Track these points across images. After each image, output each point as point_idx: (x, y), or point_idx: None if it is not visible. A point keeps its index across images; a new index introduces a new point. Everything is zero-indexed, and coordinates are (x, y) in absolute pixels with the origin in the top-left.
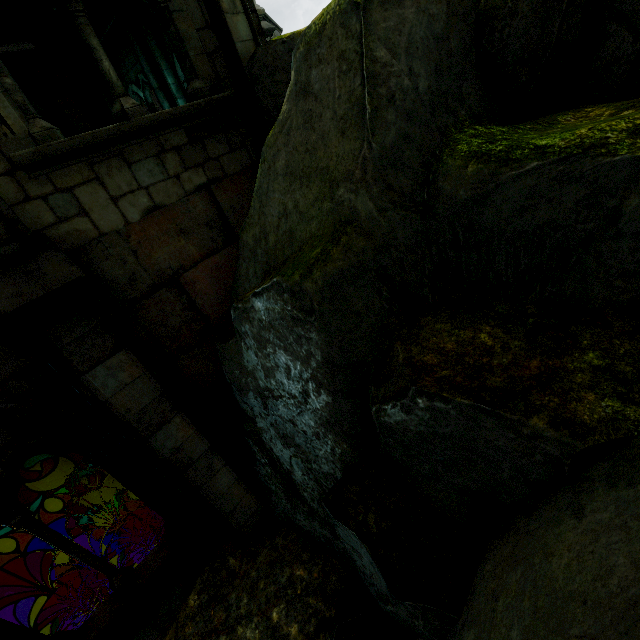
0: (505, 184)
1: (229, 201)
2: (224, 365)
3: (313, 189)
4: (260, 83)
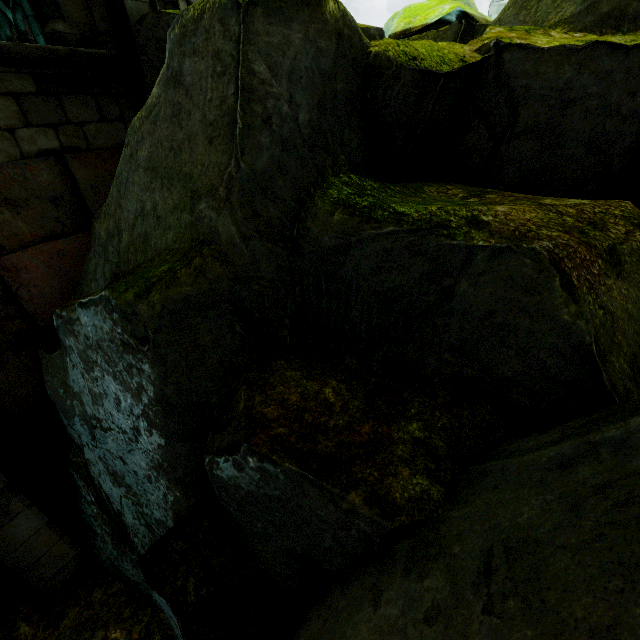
0: (365, 241)
1: (91, 179)
2: (46, 380)
3: (174, 194)
4: (146, 54)
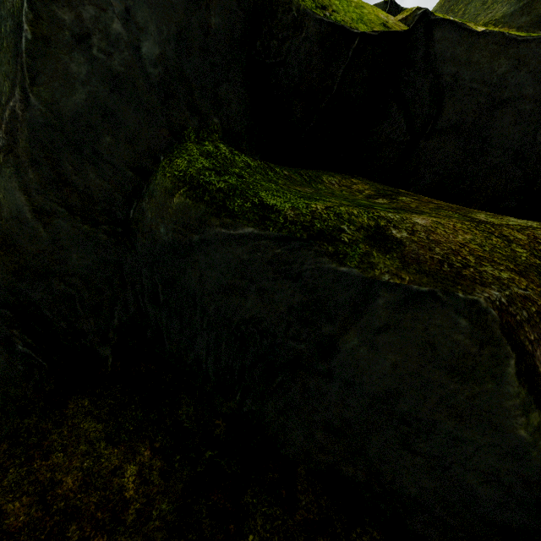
0: (212, 242)
1: None
2: None
3: None
4: None
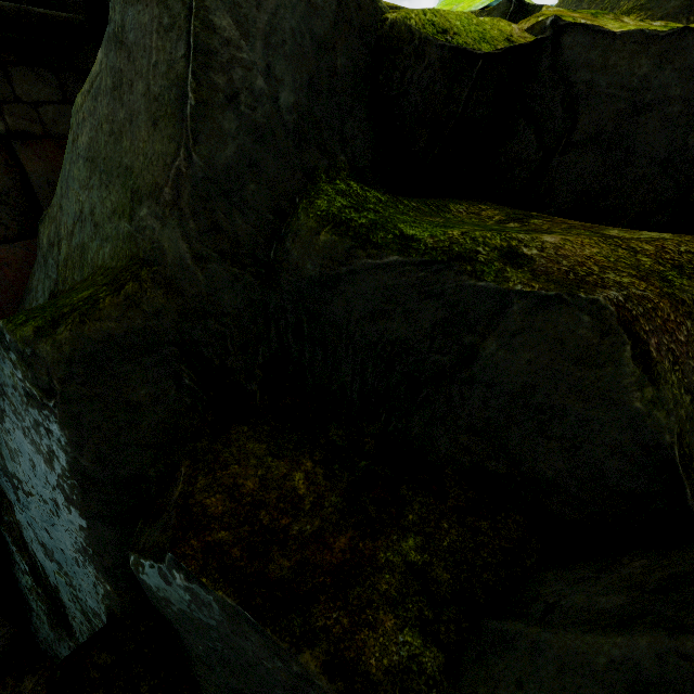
0: (359, 273)
1: (47, 173)
2: None
3: (112, 194)
4: None
